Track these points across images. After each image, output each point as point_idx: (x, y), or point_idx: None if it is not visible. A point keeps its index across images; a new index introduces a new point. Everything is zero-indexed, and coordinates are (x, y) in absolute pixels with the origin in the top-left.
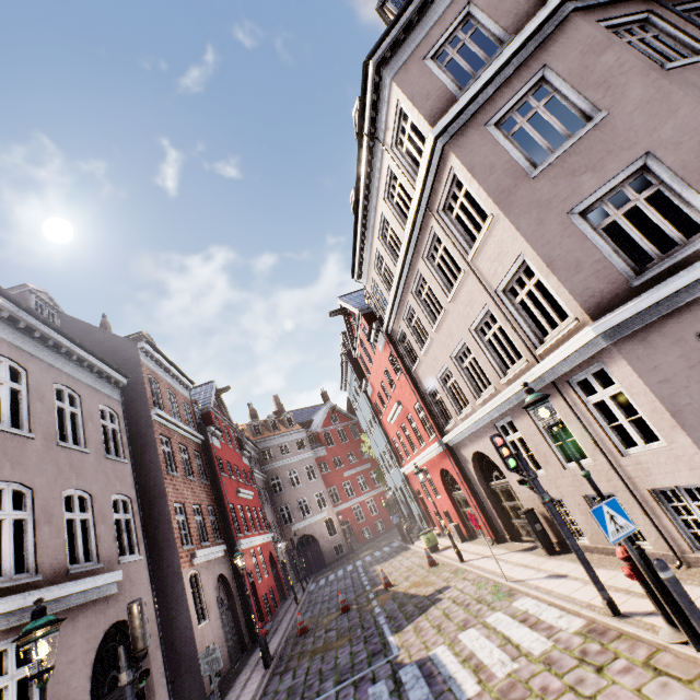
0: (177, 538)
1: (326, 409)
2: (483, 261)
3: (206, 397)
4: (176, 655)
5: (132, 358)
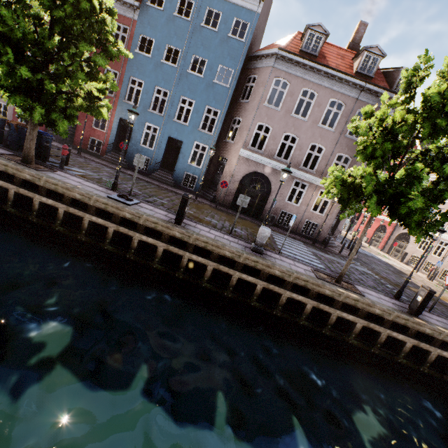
0: None
1: None
2: None
3: None
4: None
5: None
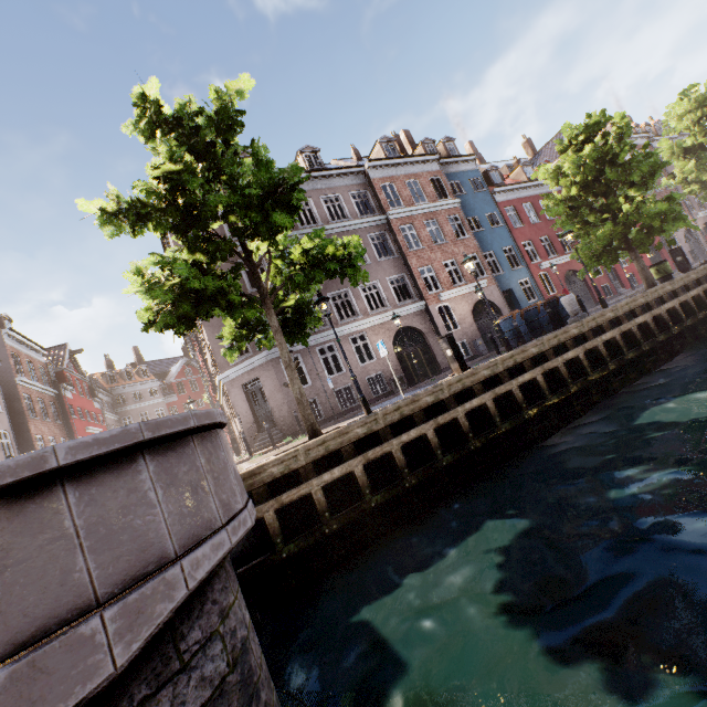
0: None
1: (181, 364)
2: (205, 335)
3: (60, 359)
4: None
5: None
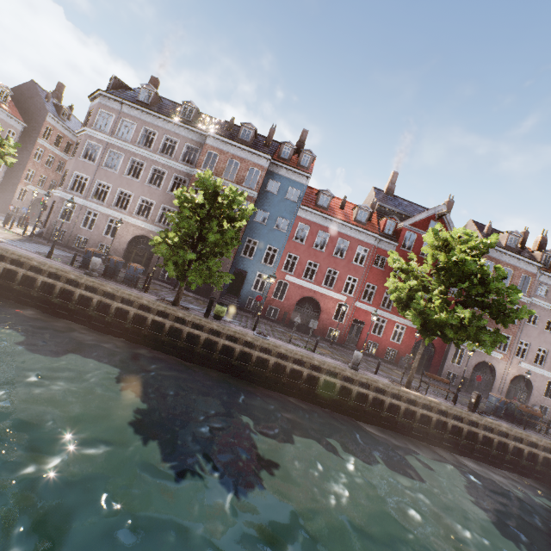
0: (24, 177)
1: None
2: None
3: None
4: (7, 200)
5: (44, 117)
